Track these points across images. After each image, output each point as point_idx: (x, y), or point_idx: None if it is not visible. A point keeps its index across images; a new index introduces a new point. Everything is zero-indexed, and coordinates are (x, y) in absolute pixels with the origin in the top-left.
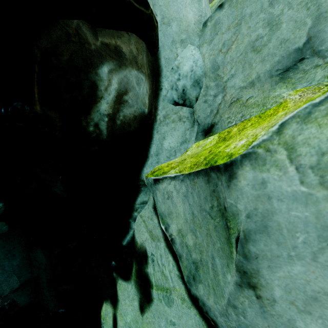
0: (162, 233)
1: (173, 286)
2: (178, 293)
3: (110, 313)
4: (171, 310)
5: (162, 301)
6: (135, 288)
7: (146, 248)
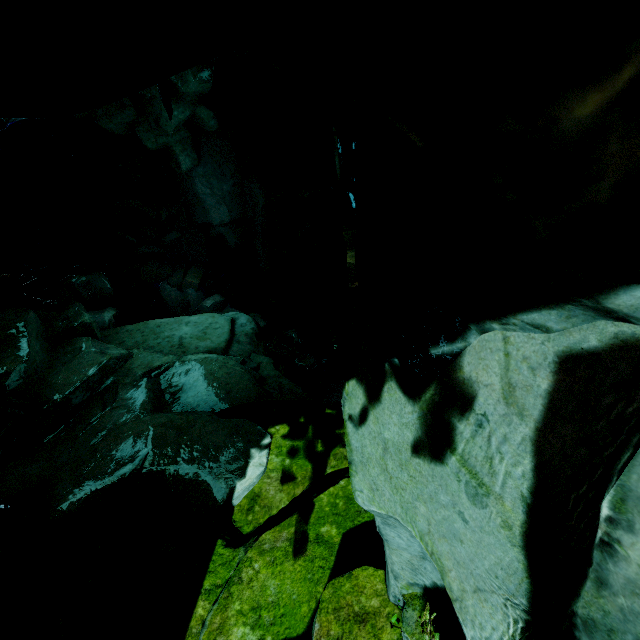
0: (540, 415)
1: (499, 494)
2: (502, 510)
3: (360, 400)
4: (472, 509)
5: (462, 484)
6: (417, 419)
7: (478, 397)
